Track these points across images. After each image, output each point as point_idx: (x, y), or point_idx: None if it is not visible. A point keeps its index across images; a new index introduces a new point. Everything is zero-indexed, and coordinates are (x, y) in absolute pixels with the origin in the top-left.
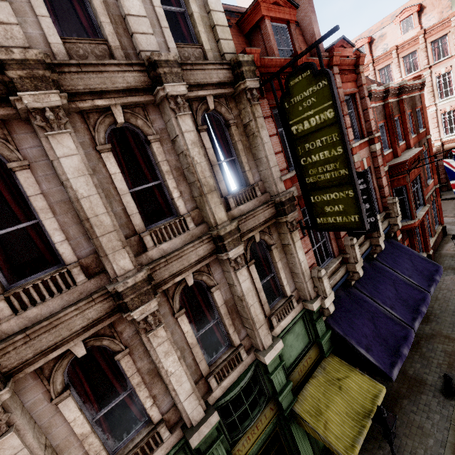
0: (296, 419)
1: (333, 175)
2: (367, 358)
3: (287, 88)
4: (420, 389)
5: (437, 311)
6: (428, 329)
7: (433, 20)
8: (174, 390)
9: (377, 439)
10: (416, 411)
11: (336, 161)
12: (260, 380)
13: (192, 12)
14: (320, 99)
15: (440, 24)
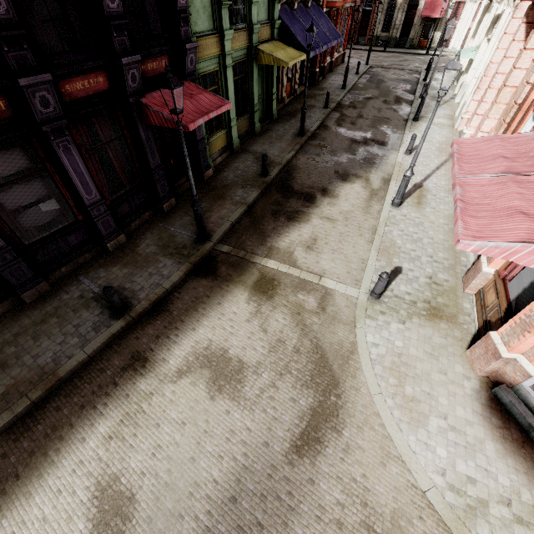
0: (258, 57)
1: None
2: (299, 42)
3: None
4: (312, 108)
5: (328, 87)
6: (321, 92)
7: None
8: None
9: (288, 120)
10: (308, 113)
11: None
12: (244, 5)
13: None
14: None
15: None
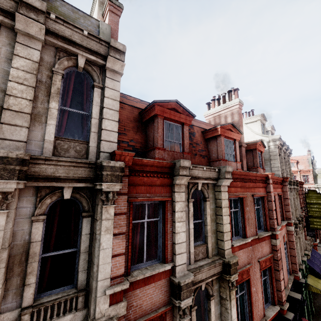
0: (308, 287)
1: (318, 215)
2: None
3: (308, 192)
4: None
5: None
6: None
7: (302, 167)
8: (298, 252)
9: None
10: None
11: (320, 212)
12: None
13: (289, 170)
14: (317, 197)
15: (306, 171)
